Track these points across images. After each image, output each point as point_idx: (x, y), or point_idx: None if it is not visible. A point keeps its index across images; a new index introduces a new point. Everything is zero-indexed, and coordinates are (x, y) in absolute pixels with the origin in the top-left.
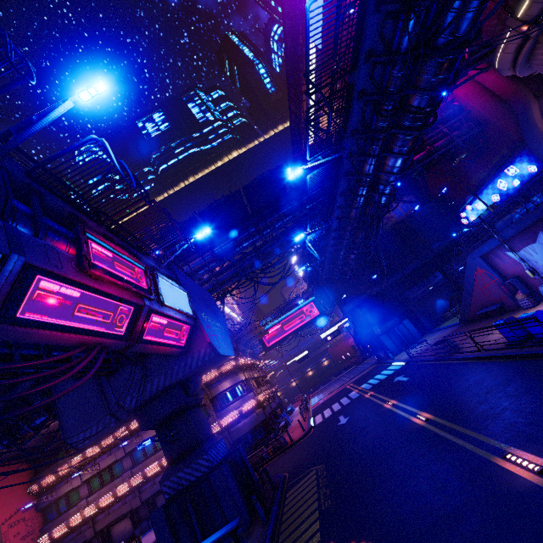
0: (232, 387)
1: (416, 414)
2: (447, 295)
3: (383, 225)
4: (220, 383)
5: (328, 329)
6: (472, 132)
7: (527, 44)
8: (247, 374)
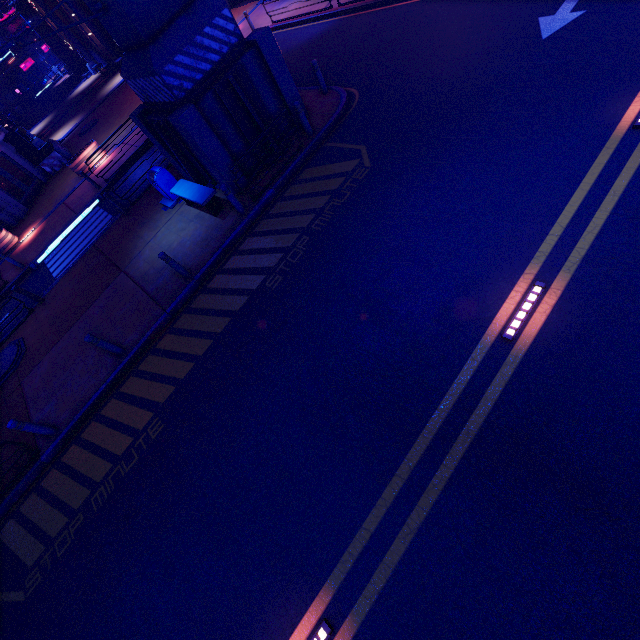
0: None
1: (539, 282)
2: None
3: None
4: None
5: None
6: None
7: None
8: None
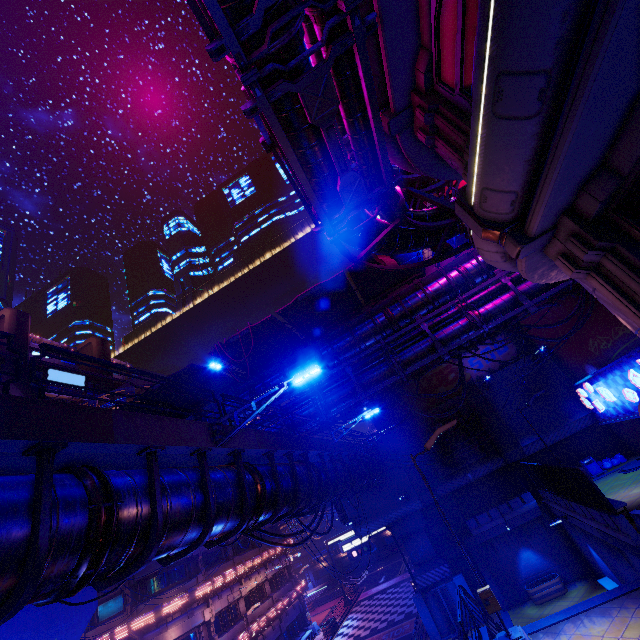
0: (176, 639)
1: None
2: (543, 544)
3: (448, 382)
4: (158, 631)
5: (355, 538)
6: (558, 287)
7: (519, 260)
8: (210, 611)
